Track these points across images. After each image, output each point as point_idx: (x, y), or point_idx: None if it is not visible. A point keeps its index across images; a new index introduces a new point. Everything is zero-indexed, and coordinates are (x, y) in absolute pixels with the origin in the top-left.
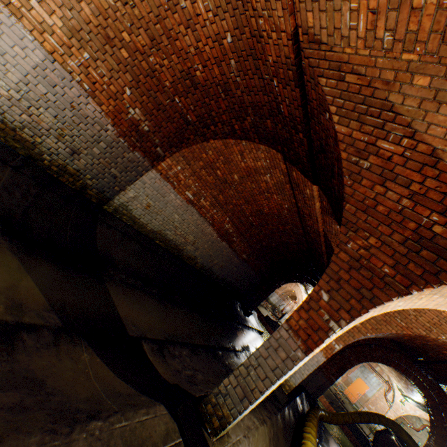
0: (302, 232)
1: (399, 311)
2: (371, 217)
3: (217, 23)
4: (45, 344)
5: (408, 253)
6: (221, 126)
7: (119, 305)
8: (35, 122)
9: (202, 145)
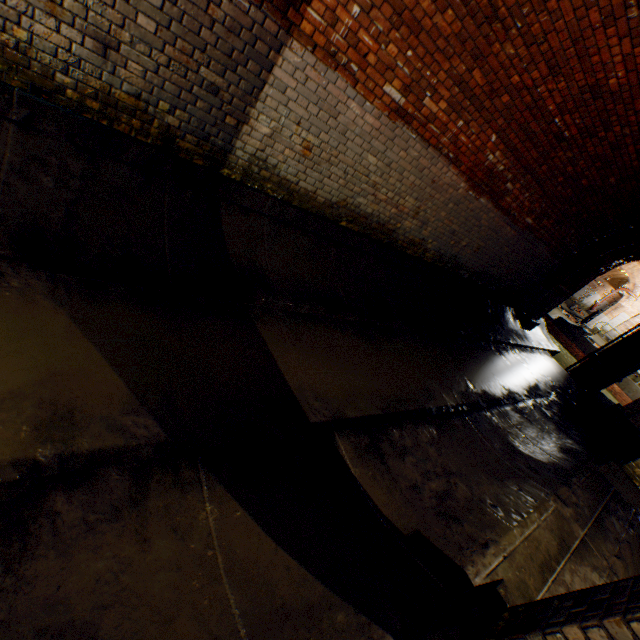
0: None
1: None
2: None
3: None
4: (110, 510)
5: None
6: None
7: (284, 364)
8: None
9: None
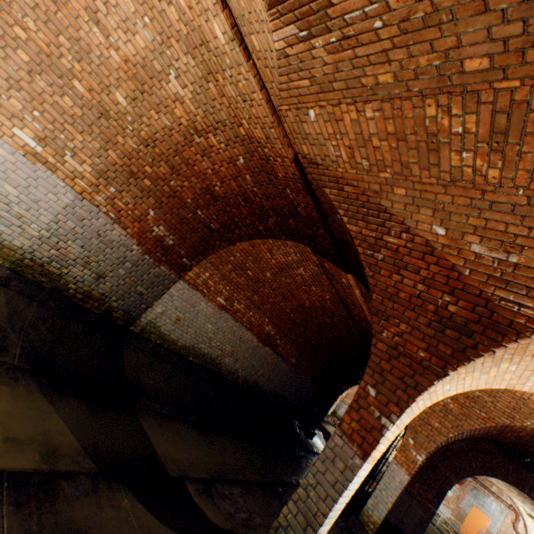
0: (352, 322)
1: (474, 400)
2: (397, 304)
3: (229, 150)
4: (84, 492)
5: (436, 334)
6: (246, 228)
7: (154, 440)
8: (62, 255)
9: (228, 249)
